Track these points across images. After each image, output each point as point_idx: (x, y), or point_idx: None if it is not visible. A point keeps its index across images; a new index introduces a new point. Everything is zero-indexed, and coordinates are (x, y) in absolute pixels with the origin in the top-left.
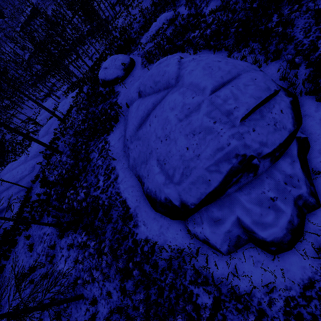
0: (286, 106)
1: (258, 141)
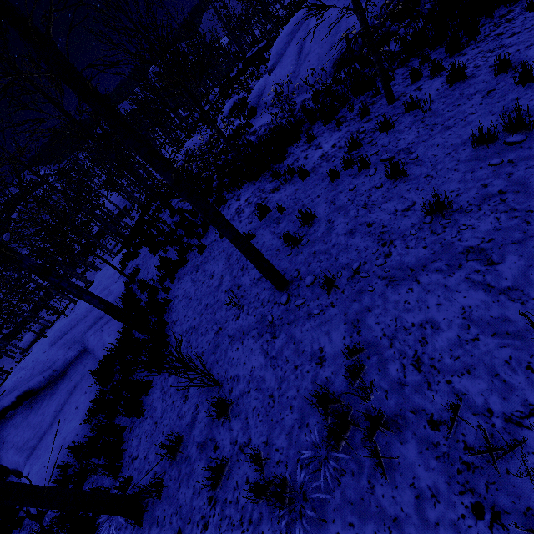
0: None
1: None
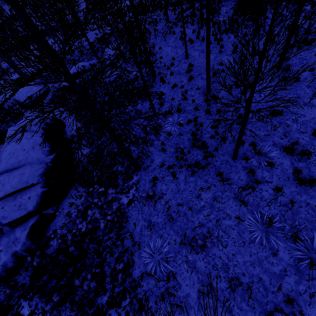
0: (35, 195)
1: (1, 215)
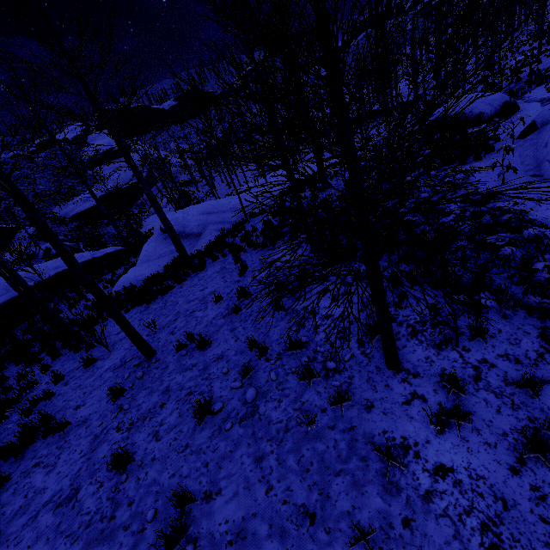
0: None
1: None
